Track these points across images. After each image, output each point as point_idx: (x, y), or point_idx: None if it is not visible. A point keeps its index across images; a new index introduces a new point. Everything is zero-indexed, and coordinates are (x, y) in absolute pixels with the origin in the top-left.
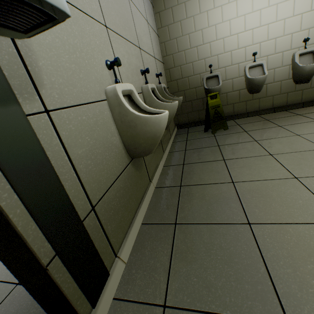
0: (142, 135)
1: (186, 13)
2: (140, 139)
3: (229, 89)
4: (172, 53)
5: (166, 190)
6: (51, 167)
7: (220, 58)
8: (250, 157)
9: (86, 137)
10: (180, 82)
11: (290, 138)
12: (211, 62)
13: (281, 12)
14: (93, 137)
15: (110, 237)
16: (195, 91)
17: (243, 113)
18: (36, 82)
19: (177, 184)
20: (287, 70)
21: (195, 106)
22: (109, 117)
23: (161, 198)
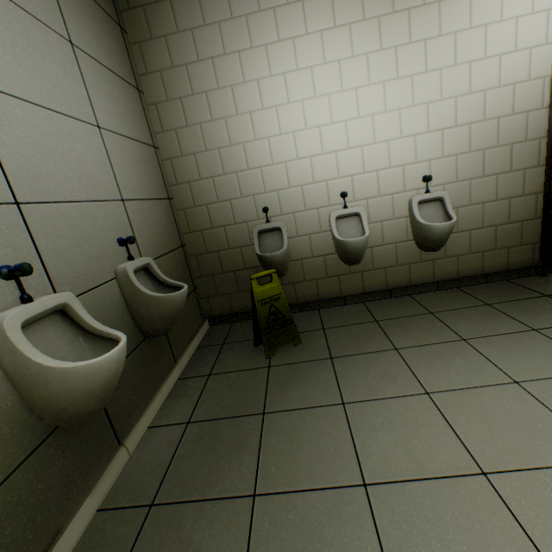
0: None
1: (211, 112)
2: None
3: (306, 252)
4: (188, 180)
5: None
6: None
7: (283, 196)
8: (317, 489)
9: None
10: (210, 234)
11: (412, 403)
12: (267, 202)
13: (382, 129)
14: None
15: None
16: (240, 252)
17: (336, 297)
18: None
19: None
20: (404, 226)
21: (242, 281)
22: None
23: None
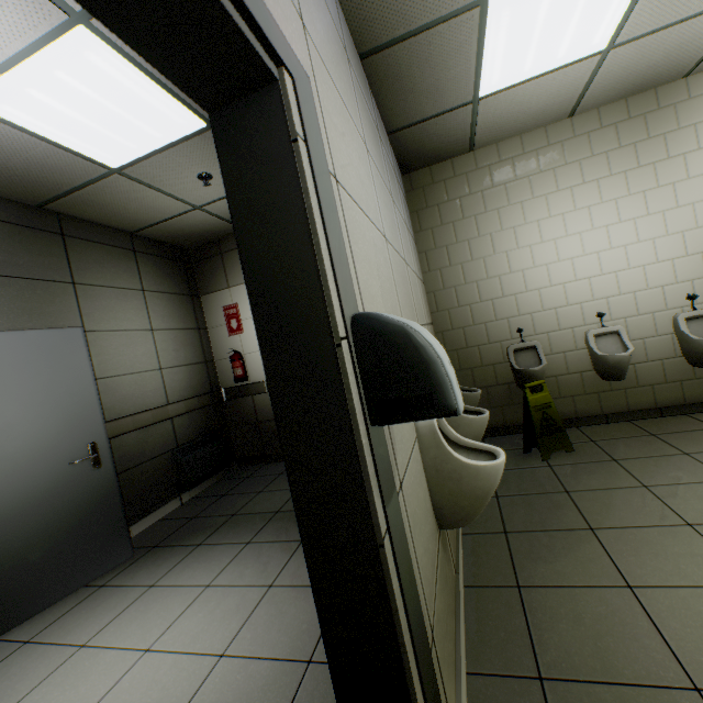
0: (467, 492)
1: (471, 254)
2: (463, 498)
3: (561, 369)
4: (447, 308)
5: (490, 593)
6: (412, 567)
7: (536, 318)
8: (646, 526)
9: (416, 508)
10: (464, 353)
11: None
12: (520, 324)
13: (635, 256)
14: (418, 505)
15: (447, 697)
16: (492, 369)
17: (595, 415)
18: (394, 450)
19: (510, 580)
20: (669, 342)
21: (494, 396)
22: (420, 465)
23: (486, 614)
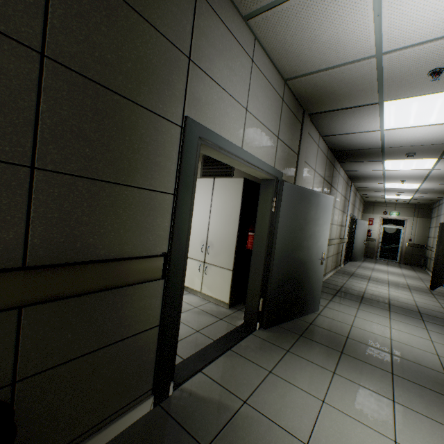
0: None
1: None
2: None
3: None
4: None
5: None
6: None
7: None
8: None
9: None
10: None
11: None
12: None
13: None
14: None
15: None
16: None
17: None
18: None
19: None
20: None
21: None
22: None
23: None
